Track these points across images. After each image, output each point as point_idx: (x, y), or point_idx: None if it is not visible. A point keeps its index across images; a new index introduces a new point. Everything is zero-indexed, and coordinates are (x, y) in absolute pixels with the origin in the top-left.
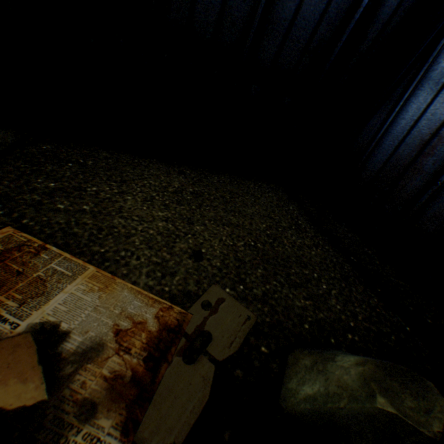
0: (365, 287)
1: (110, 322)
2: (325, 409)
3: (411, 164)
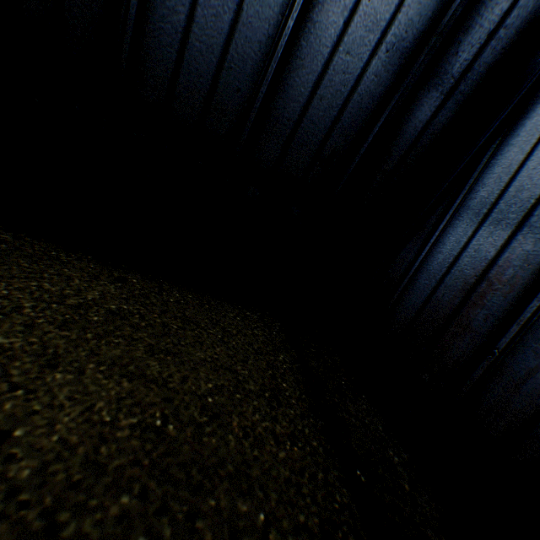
0: None
1: None
2: None
3: (455, 315)
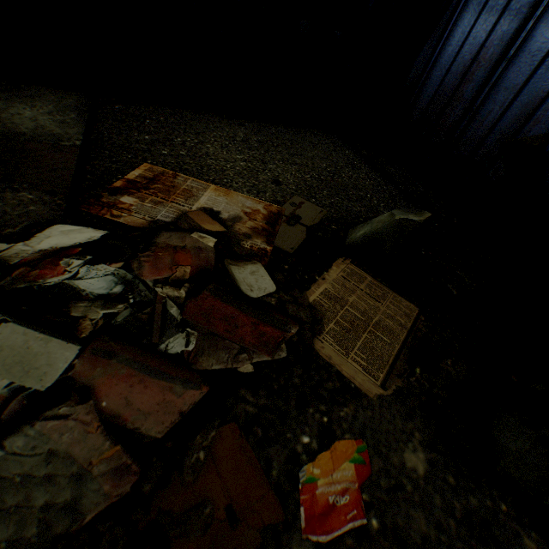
0: (408, 203)
1: (237, 212)
2: (370, 234)
3: (455, 93)
